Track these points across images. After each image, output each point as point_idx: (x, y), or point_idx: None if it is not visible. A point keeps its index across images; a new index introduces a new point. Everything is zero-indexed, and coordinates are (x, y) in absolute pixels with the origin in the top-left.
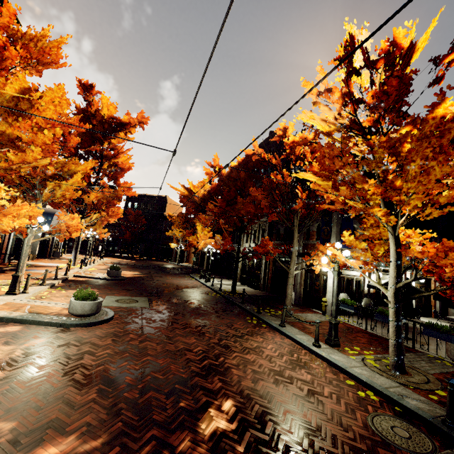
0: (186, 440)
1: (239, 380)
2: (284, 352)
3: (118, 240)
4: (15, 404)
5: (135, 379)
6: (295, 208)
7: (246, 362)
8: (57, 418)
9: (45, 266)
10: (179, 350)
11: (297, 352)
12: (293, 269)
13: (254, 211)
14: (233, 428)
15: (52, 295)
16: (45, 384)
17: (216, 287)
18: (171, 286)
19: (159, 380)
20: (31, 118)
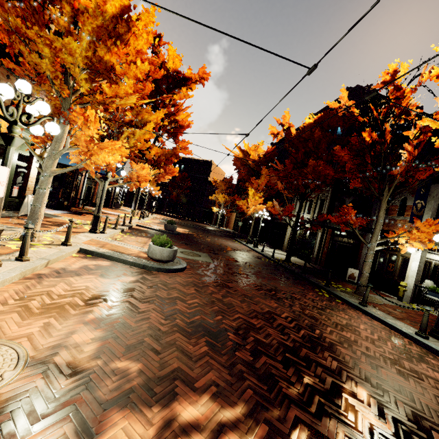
0: (341, 433)
1: (354, 362)
2: (382, 336)
3: (165, 200)
4: (132, 342)
5: (238, 338)
6: (393, 173)
7: (348, 341)
8: (179, 367)
9: (110, 214)
10: (266, 313)
11: (398, 339)
12: (374, 245)
13: (333, 174)
14: (390, 429)
15: (125, 239)
16: (152, 325)
17: (267, 254)
18: (223, 247)
19: (265, 344)
20: (127, 43)
